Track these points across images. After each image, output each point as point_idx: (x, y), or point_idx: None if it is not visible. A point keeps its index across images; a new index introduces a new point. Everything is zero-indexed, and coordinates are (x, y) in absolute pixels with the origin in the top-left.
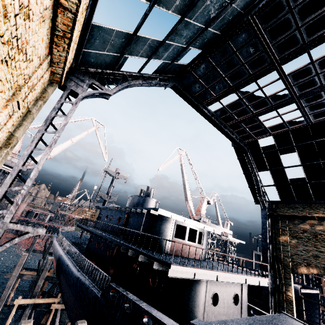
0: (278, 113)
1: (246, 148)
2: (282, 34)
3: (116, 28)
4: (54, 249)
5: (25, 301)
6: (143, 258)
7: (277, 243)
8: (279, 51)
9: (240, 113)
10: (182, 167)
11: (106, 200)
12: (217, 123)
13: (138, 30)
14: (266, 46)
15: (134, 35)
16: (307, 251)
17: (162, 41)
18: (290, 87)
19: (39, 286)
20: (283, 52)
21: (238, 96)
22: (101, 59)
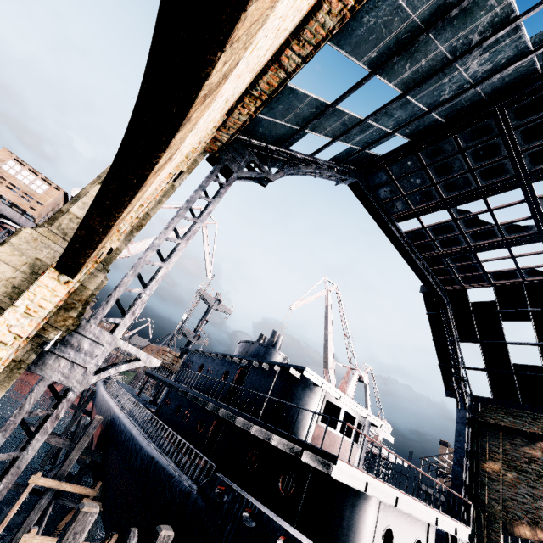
0: (510, 253)
1: (445, 299)
2: (542, 139)
3: (312, 94)
4: (100, 404)
5: (45, 481)
6: (279, 442)
7: (479, 472)
8: (532, 161)
9: (447, 242)
10: (327, 310)
11: (192, 342)
12: (408, 250)
13: (341, 101)
14: (514, 151)
15: (332, 107)
16: (535, 497)
17: (363, 119)
18: (539, 216)
19: (72, 461)
20: (538, 164)
21: (451, 216)
22: (272, 130)
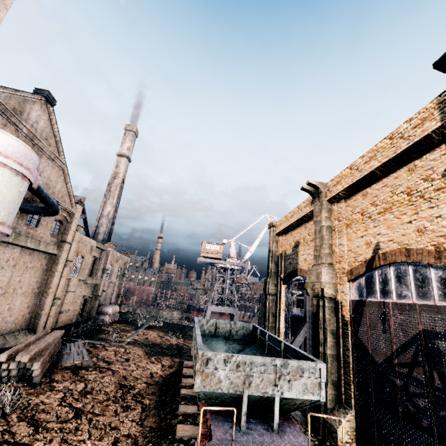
0: None
1: None
2: None
3: None
4: None
5: None
6: None
7: None
8: None
9: None
10: None
11: None
12: None
13: None
14: None
15: None
16: None
17: None
18: None
19: None
20: None
21: None
22: None
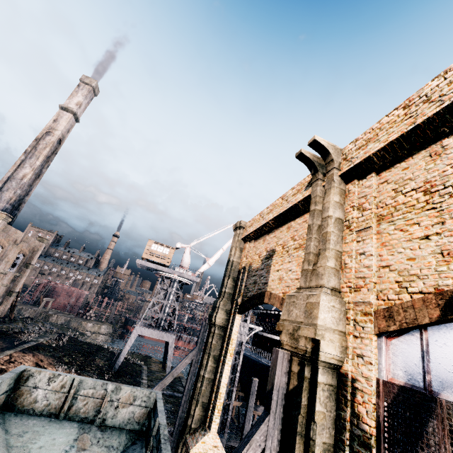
0: None
1: None
2: None
3: None
4: None
5: None
6: None
7: None
8: None
9: None
10: None
11: None
12: None
13: None
14: None
15: None
16: None
17: None
18: None
19: None
20: None
21: None
22: None
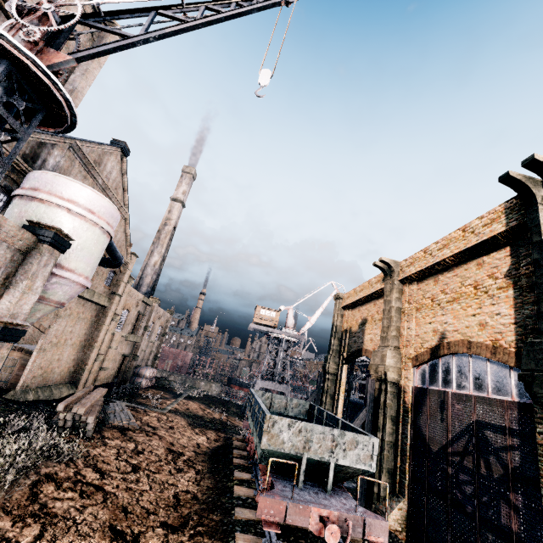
0: None
1: None
2: None
3: None
4: None
5: None
6: None
7: None
8: None
9: None
10: None
11: None
12: None
13: None
14: None
15: None
16: None
17: None
18: None
19: None
20: None
21: None
22: None
